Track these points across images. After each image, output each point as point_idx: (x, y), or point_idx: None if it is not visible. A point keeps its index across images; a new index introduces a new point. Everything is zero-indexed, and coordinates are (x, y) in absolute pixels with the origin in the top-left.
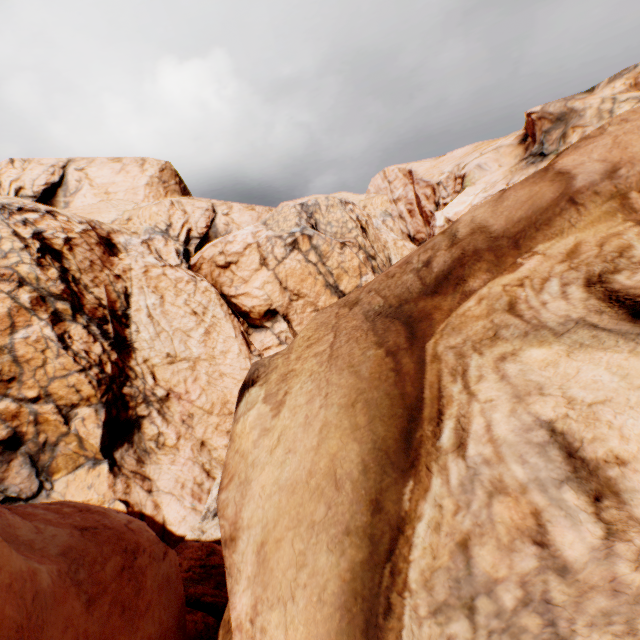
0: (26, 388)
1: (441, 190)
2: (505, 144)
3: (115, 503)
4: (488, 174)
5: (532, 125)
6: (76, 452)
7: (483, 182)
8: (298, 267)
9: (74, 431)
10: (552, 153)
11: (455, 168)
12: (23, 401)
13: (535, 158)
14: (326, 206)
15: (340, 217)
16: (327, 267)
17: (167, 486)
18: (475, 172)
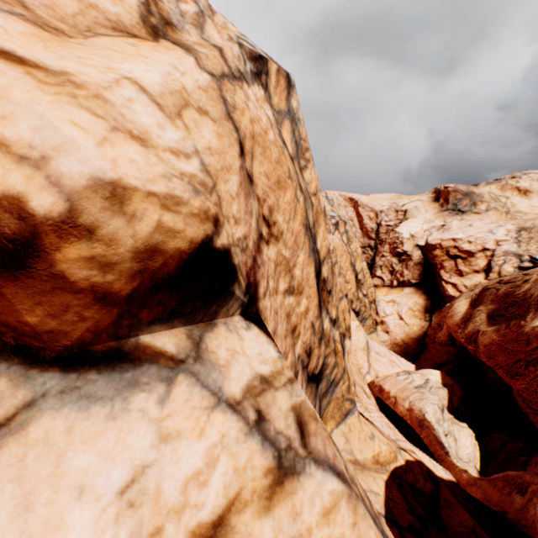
0: (332, 306)
1: (384, 216)
2: (423, 199)
3: (401, 452)
4: (421, 214)
5: (447, 193)
6: (342, 395)
7: (421, 217)
8: (339, 244)
9: (346, 367)
10: (468, 211)
11: (394, 204)
12: (331, 322)
13: (456, 212)
14: (337, 203)
15: (345, 214)
16: (351, 249)
17: (389, 433)
18: (414, 210)
